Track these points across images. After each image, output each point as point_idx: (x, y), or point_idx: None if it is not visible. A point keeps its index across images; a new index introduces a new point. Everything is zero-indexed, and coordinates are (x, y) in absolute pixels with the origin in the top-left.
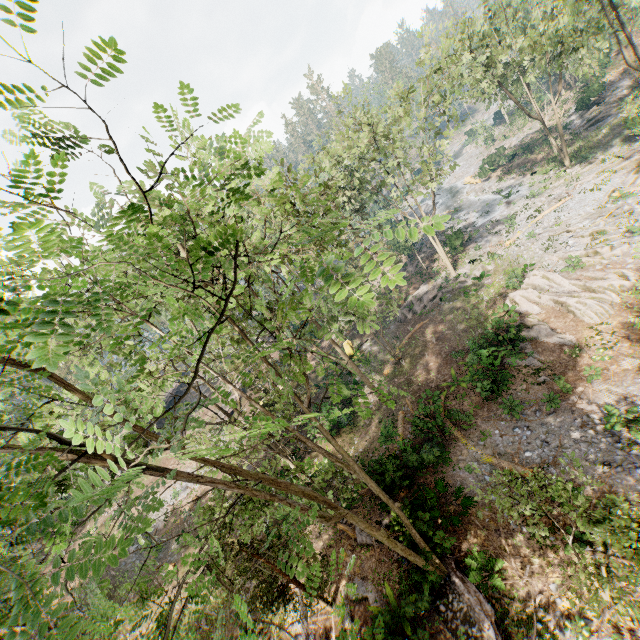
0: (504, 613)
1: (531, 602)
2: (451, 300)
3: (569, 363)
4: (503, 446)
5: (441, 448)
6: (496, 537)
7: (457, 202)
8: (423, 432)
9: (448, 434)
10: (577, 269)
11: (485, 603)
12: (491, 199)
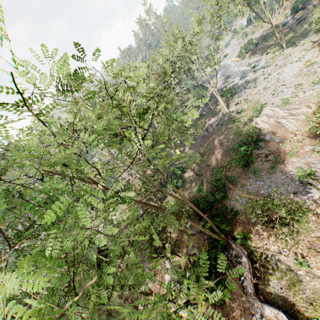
0: (251, 253)
1: (262, 248)
2: (226, 124)
3: (281, 150)
4: (251, 189)
5: (224, 193)
6: (248, 226)
7: (228, 72)
8: (215, 187)
9: (227, 186)
10: (287, 104)
11: (243, 250)
12: (245, 69)
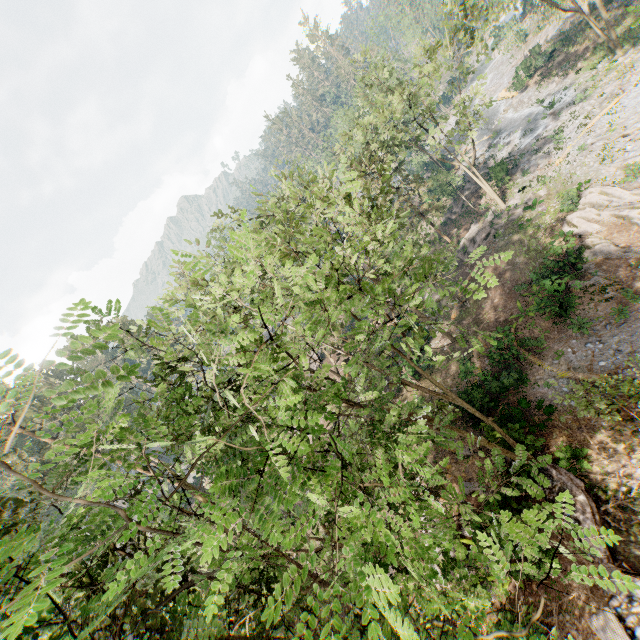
0: (592, 485)
1: (615, 474)
2: (505, 235)
3: (635, 275)
4: (577, 361)
5: (518, 372)
6: (579, 433)
7: (494, 124)
8: (499, 362)
9: (523, 360)
10: (637, 177)
11: (575, 479)
12: (532, 113)
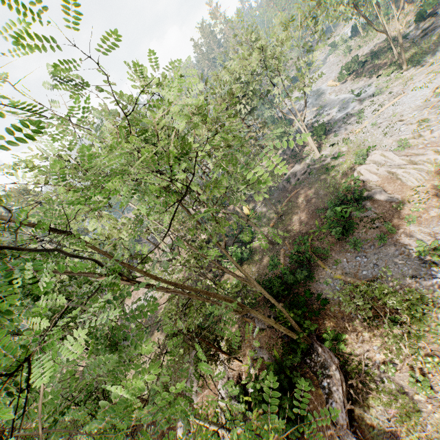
0: (345, 363)
1: (361, 356)
2: (316, 174)
3: (395, 214)
4: (348, 268)
5: (308, 271)
6: (342, 322)
7: (322, 101)
8: (297, 262)
9: (313, 262)
10: (405, 148)
11: (334, 357)
12: (347, 97)
